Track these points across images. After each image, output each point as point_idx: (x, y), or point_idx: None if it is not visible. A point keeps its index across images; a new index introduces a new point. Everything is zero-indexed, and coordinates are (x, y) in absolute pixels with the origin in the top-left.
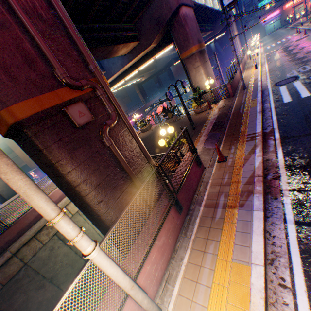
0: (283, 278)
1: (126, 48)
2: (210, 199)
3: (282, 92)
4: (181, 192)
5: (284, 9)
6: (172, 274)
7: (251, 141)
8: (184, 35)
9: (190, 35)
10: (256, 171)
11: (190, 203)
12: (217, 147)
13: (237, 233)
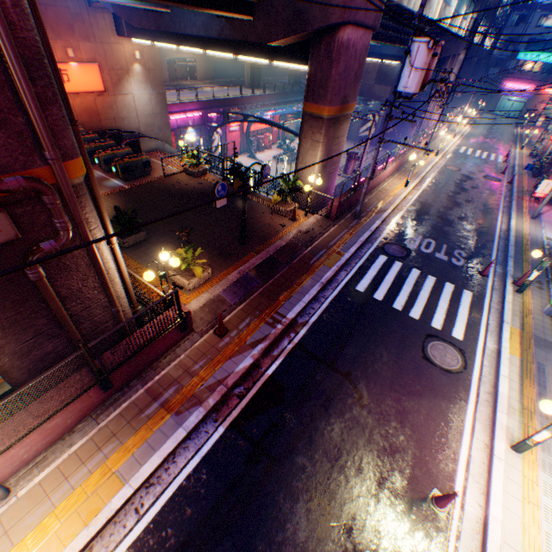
0: (144, 504)
1: (222, 13)
2: (160, 384)
3: (374, 266)
4: (125, 366)
5: (540, 92)
6: (49, 458)
7: (270, 327)
8: (326, 77)
9: (334, 85)
10: (231, 376)
11: (135, 377)
12: (220, 318)
13: (145, 444)
